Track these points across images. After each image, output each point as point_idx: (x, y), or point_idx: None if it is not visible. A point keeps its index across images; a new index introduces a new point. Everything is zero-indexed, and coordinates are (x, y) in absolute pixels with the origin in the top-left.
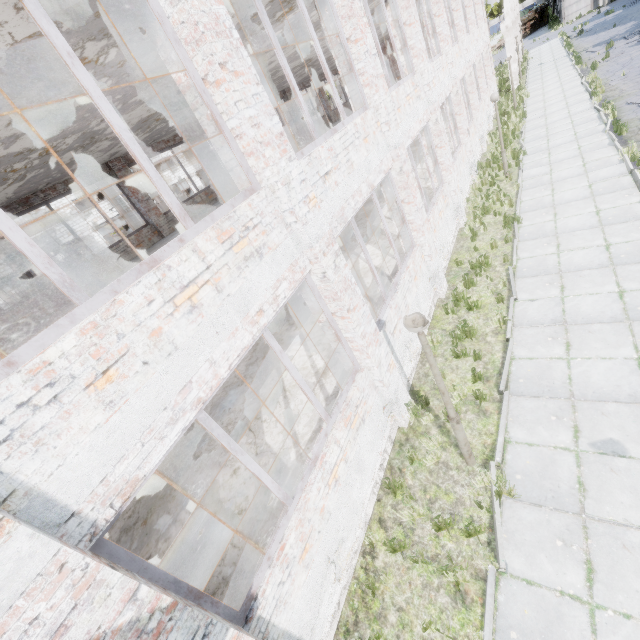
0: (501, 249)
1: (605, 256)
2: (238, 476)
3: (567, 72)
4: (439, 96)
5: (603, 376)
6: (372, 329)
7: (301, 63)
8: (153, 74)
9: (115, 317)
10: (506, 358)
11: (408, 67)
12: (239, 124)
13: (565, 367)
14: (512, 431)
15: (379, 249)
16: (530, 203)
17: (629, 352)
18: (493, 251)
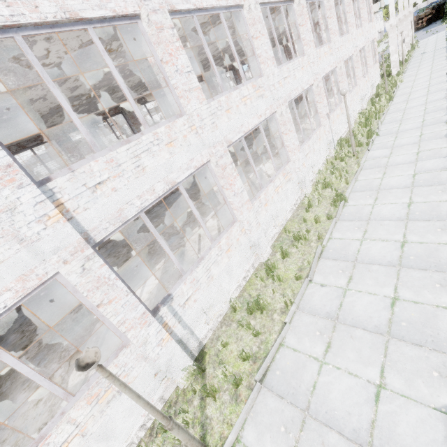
0: (323, 224)
1: (397, 254)
2: (36, 408)
3: (439, 62)
4: (293, 91)
5: (341, 395)
6: (138, 314)
7: (204, 59)
8: (19, 85)
9: None
10: (274, 344)
11: (258, 71)
12: None
13: (316, 371)
14: (246, 429)
15: None
16: (362, 183)
17: (374, 374)
18: (316, 225)
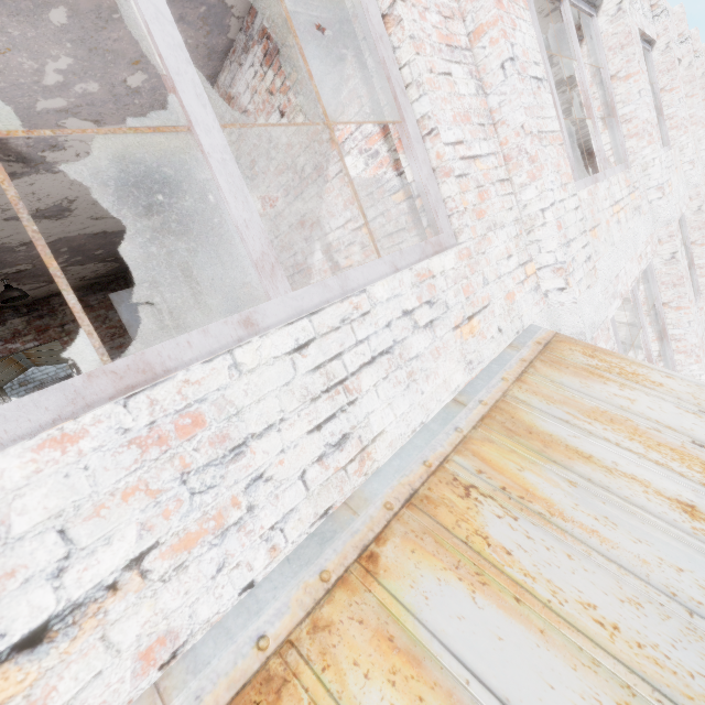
0: None
1: None
2: None
3: None
4: None
5: None
6: (700, 334)
7: None
8: None
9: (596, 196)
10: None
11: None
12: (634, 109)
13: None
14: None
15: (626, 311)
16: None
17: None
18: None
